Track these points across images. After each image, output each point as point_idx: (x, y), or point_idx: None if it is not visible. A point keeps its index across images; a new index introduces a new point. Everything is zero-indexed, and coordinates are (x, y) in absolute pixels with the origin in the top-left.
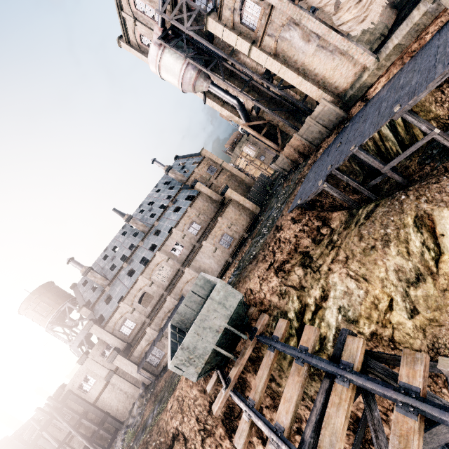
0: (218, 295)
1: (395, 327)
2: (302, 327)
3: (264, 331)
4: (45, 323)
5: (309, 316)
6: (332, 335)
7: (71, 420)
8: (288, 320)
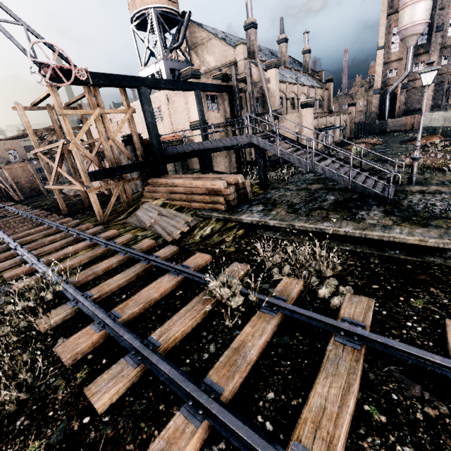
0: None
1: None
2: None
3: None
4: (157, 3)
5: None
6: None
7: (217, 112)
8: None
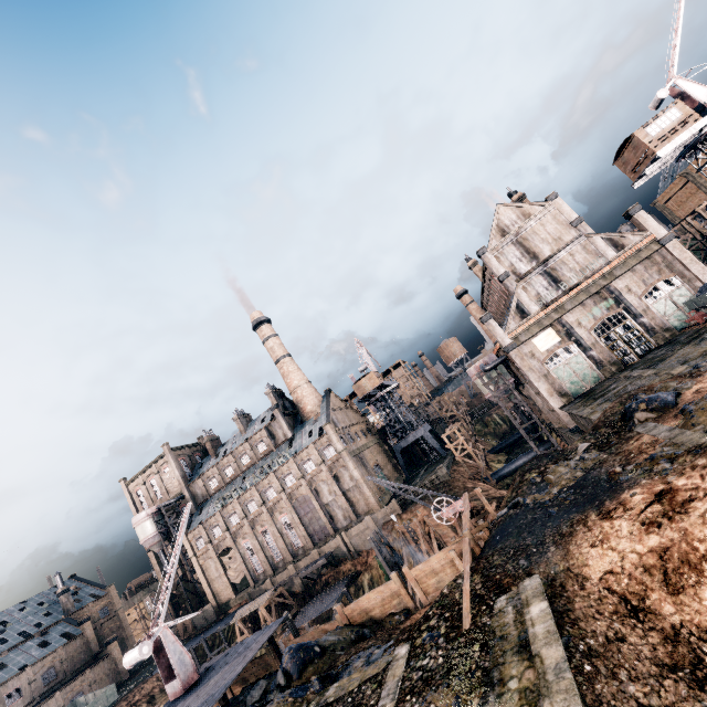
0: (109, 692)
1: None
2: None
3: None
4: None
5: None
6: None
7: None
8: None
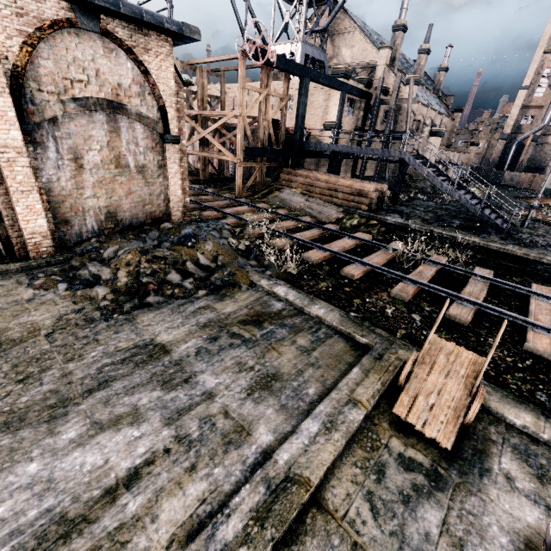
0: None
1: None
2: None
3: None
4: None
5: None
6: None
7: (351, 118)
8: None
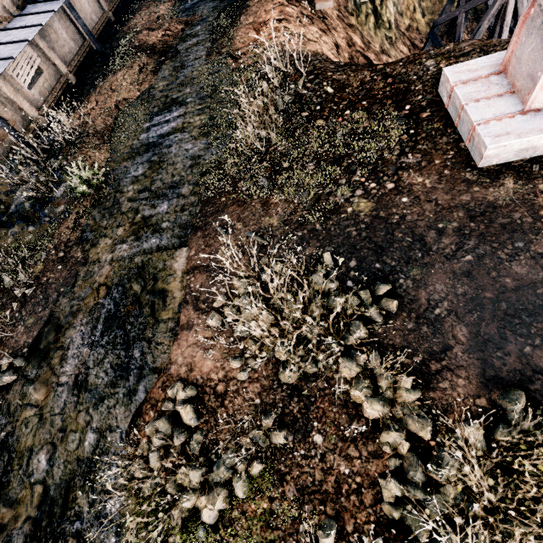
0: None
1: (418, 23)
2: (376, 9)
3: (345, 6)
4: None
5: (379, 2)
6: (393, 21)
7: None
8: (364, 1)
